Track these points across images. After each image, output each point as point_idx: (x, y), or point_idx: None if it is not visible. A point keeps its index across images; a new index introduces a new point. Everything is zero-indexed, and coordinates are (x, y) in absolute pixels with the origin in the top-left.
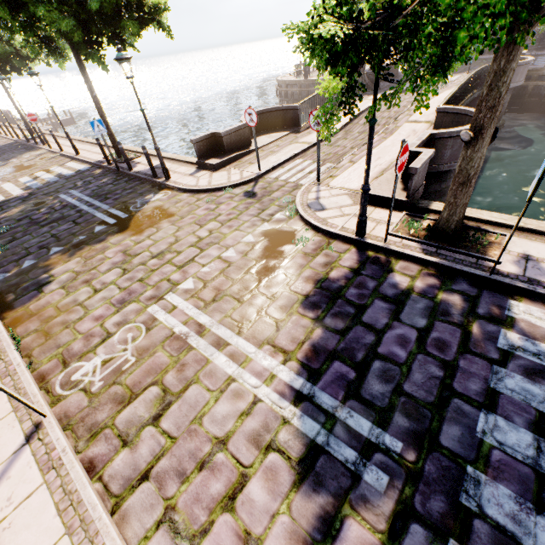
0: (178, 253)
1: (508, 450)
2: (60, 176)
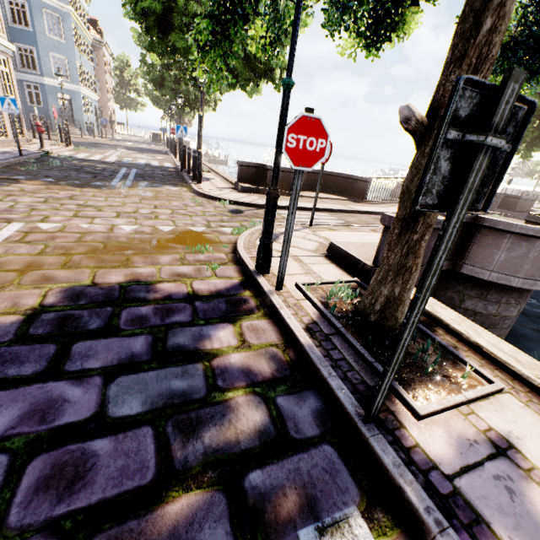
0: (98, 210)
1: None
2: (147, 164)
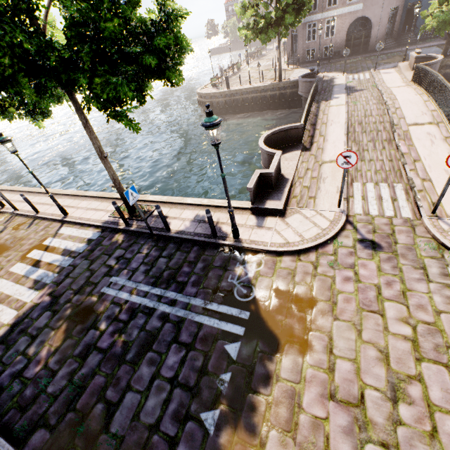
0: (419, 381)
1: None
2: (71, 254)
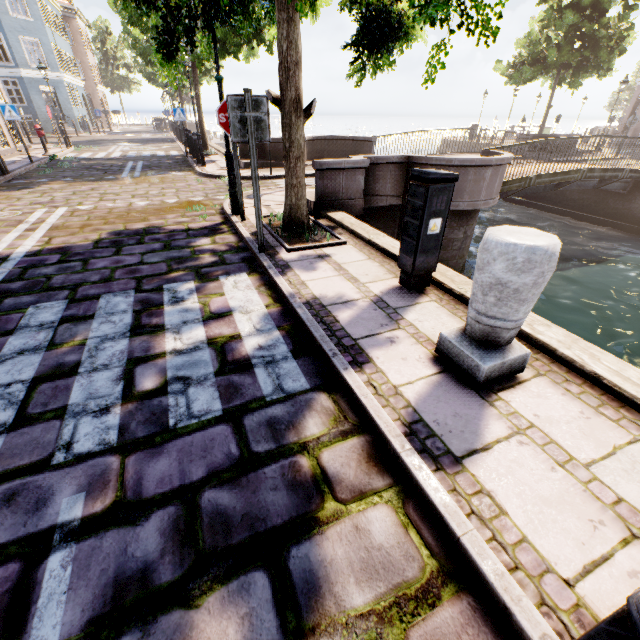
0: (117, 195)
1: (27, 317)
2: (153, 155)
